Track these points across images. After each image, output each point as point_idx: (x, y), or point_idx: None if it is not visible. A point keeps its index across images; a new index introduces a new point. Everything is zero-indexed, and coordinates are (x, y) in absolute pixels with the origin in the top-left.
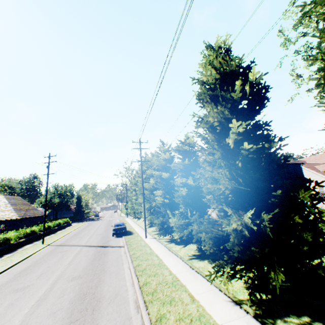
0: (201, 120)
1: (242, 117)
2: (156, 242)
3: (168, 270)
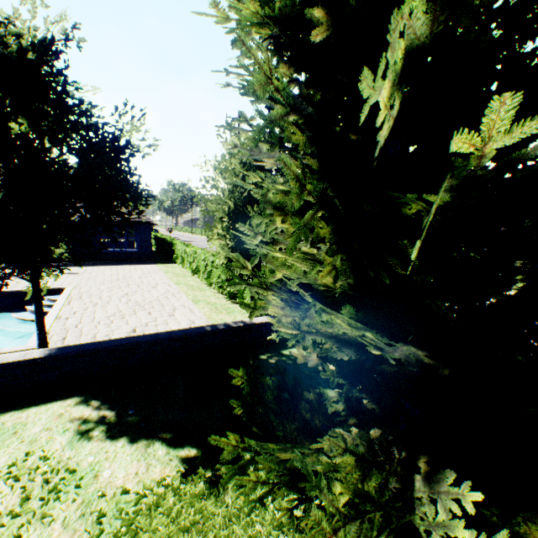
0: None
1: None
2: None
3: None
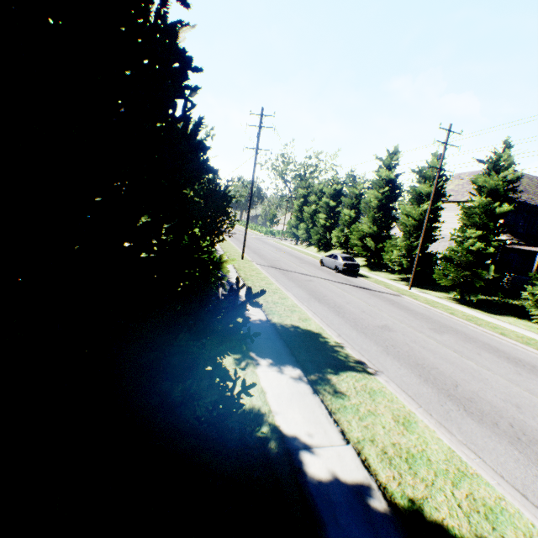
0: None
1: None
2: (447, 302)
3: None
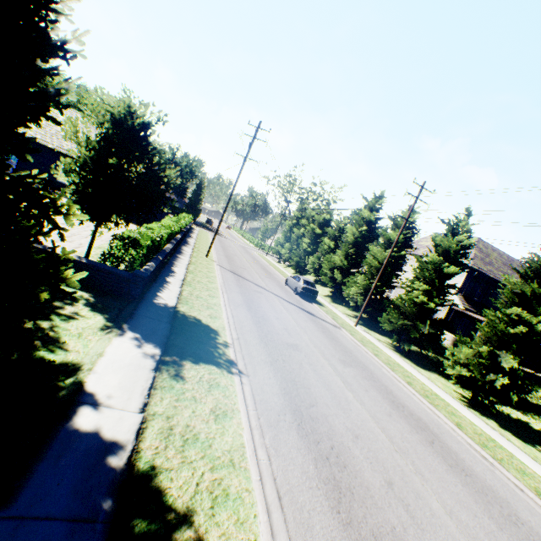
0: None
1: None
2: (383, 346)
3: (462, 414)
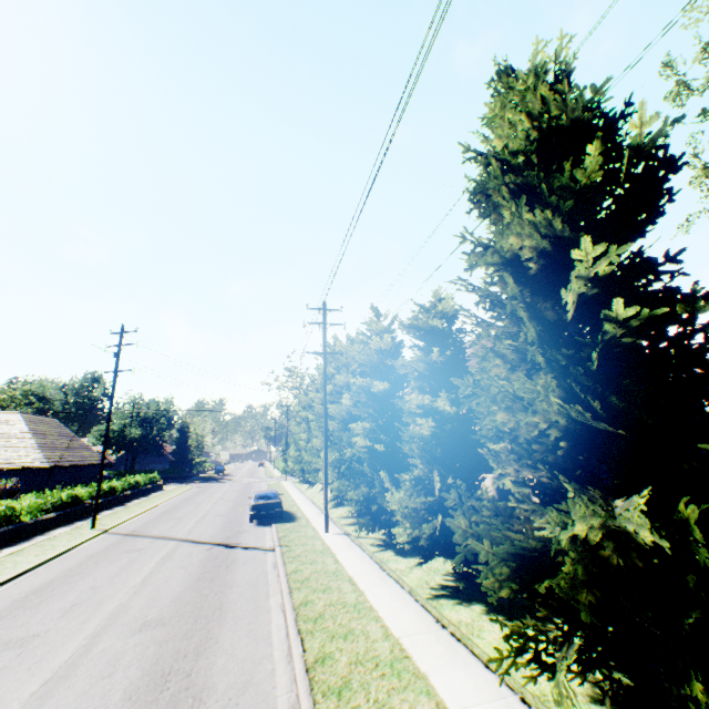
0: (483, 248)
1: (598, 239)
2: (350, 546)
3: (380, 624)
